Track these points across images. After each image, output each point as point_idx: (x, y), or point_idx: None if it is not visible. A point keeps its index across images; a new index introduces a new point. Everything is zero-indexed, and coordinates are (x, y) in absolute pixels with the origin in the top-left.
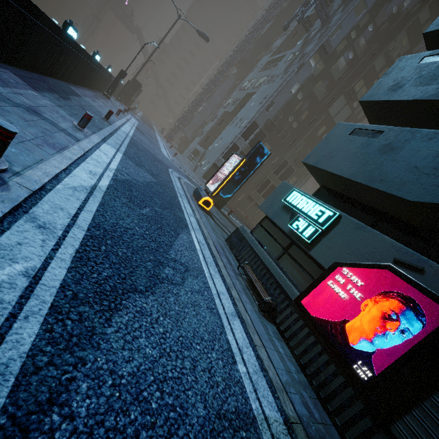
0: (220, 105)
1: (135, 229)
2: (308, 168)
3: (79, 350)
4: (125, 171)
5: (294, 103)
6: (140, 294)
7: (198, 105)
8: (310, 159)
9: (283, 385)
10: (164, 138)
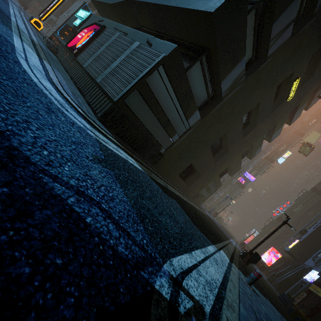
0: None
1: None
2: (94, 5)
3: None
4: None
5: None
6: None
7: None
8: None
9: (39, 43)
10: (18, 1)
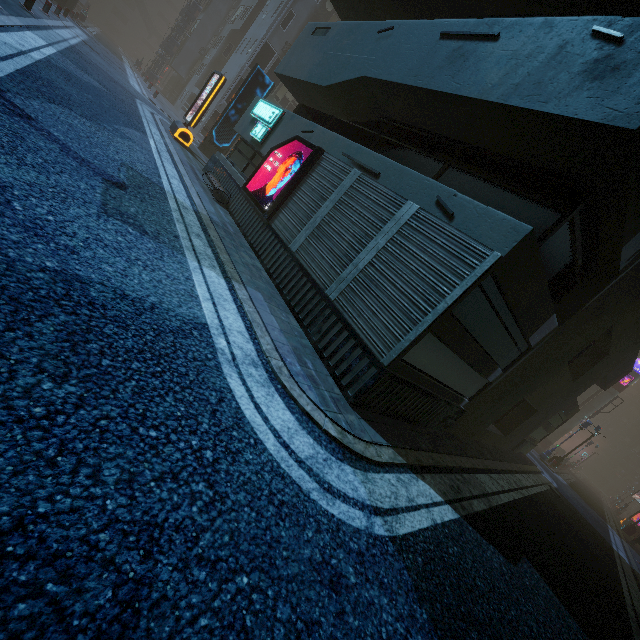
0: (226, 19)
1: (73, 95)
2: (282, 81)
3: (31, 96)
4: (61, 63)
5: (323, 18)
6: (76, 114)
7: (191, 18)
8: (280, 68)
9: (206, 209)
10: (141, 76)
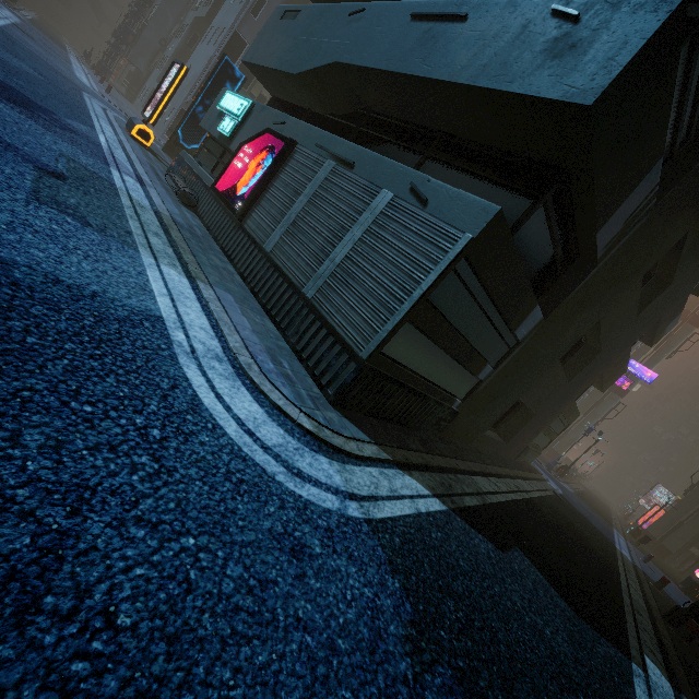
0: (189, 5)
1: None
2: (251, 71)
3: None
4: None
5: None
6: (1, 98)
7: (147, 3)
8: (248, 55)
9: (168, 210)
10: (91, 70)
